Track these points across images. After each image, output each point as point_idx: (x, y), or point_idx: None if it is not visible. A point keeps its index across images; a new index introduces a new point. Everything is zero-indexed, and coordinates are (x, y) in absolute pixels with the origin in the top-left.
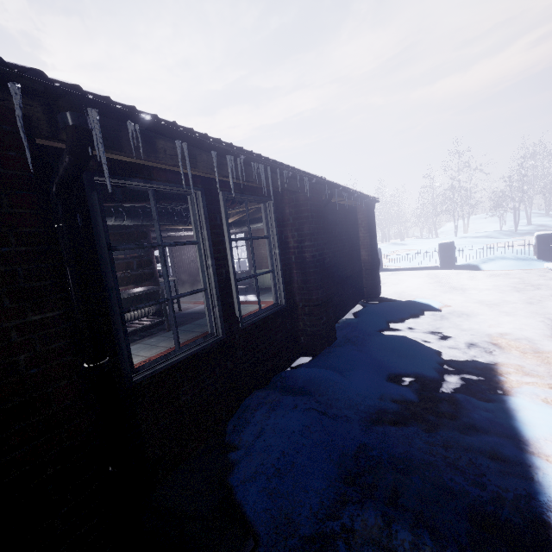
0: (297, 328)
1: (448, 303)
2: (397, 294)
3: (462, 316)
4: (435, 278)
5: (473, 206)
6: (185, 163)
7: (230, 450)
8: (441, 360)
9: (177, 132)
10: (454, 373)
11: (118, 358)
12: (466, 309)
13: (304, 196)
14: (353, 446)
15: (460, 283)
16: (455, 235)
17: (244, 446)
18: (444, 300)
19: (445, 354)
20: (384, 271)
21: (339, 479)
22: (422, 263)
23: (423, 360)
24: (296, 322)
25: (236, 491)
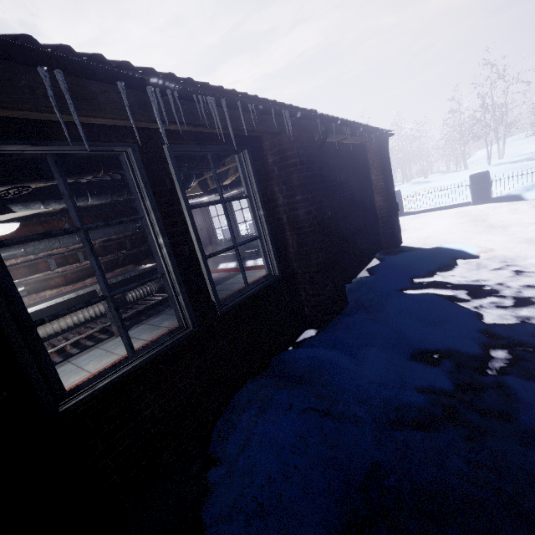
0: (298, 298)
1: (484, 246)
2: (421, 241)
3: (505, 261)
4: (466, 216)
5: (509, 126)
6: (78, 106)
7: (213, 466)
8: (481, 327)
9: (30, 51)
10: (502, 344)
11: (32, 387)
12: (509, 251)
13: (287, 137)
14: (361, 468)
15: (498, 219)
16: (488, 163)
17: (228, 461)
18: (480, 243)
19: (486, 316)
20: (405, 215)
21: (340, 528)
22: (449, 201)
23: (457, 328)
24: (296, 292)
25: (209, 534)
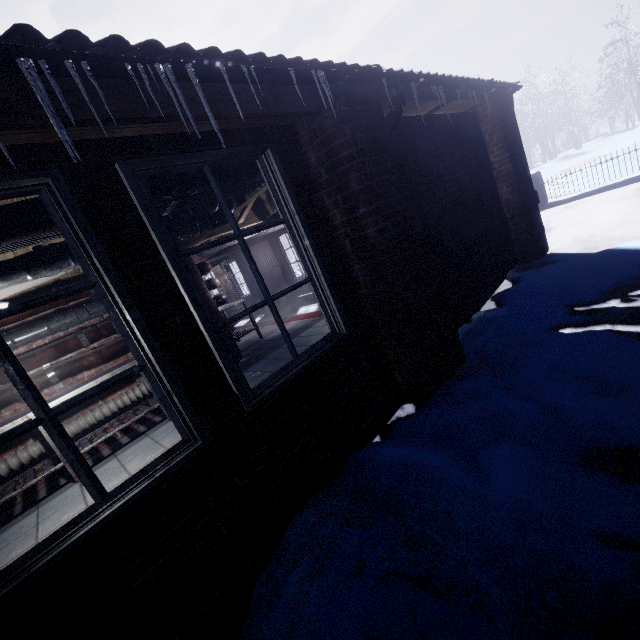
0: (384, 361)
1: None
2: (579, 243)
3: None
4: None
5: None
6: None
7: None
8: None
9: None
10: None
11: None
12: None
13: (331, 116)
14: None
15: None
16: None
17: None
18: None
19: None
20: (551, 207)
21: None
22: (621, 174)
23: None
24: (380, 351)
25: None
